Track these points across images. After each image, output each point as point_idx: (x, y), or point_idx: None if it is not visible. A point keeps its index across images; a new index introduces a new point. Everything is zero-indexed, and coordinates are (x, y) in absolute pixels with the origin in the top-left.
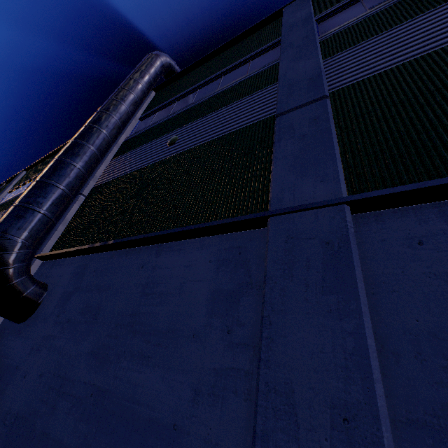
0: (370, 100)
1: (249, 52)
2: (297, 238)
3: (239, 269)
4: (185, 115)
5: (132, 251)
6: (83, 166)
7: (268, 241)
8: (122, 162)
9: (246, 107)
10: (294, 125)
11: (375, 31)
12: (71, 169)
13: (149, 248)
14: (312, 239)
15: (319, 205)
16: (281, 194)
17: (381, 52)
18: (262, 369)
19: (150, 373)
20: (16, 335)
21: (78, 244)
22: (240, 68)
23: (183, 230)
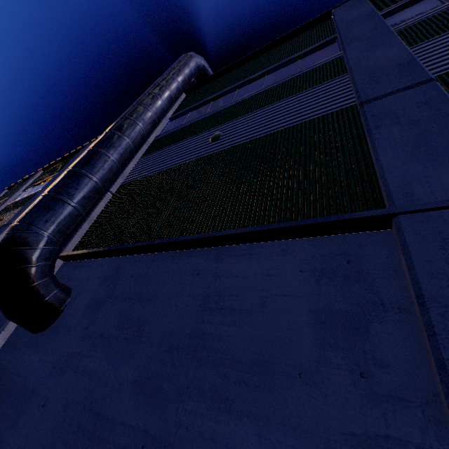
0: None
1: (296, 51)
2: None
3: (354, 283)
4: (226, 113)
5: (181, 254)
6: (118, 158)
7: (407, 247)
8: (154, 160)
9: (308, 100)
10: (394, 111)
11: None
12: (106, 161)
13: (204, 251)
14: None
15: None
16: (407, 187)
17: None
18: None
19: (235, 425)
20: (32, 348)
21: (108, 244)
22: (286, 67)
23: (258, 230)
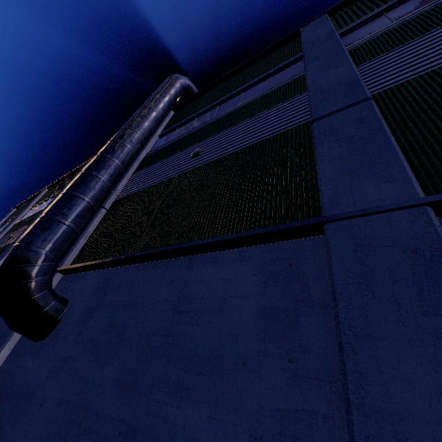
0: (422, 98)
1: (268, 69)
2: (368, 246)
3: (292, 283)
4: (206, 129)
5: (160, 264)
6: (108, 178)
7: (330, 250)
8: (143, 176)
9: (273, 117)
10: (336, 128)
11: (410, 36)
12: (97, 182)
13: (179, 260)
14: (390, 246)
15: (392, 207)
16: (336, 198)
17: (423, 54)
18: (356, 416)
19: (191, 410)
20: (33, 355)
21: (100, 257)
22: (260, 84)
23: (219, 240)
